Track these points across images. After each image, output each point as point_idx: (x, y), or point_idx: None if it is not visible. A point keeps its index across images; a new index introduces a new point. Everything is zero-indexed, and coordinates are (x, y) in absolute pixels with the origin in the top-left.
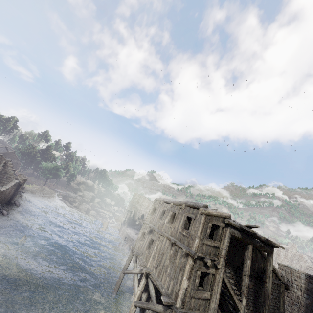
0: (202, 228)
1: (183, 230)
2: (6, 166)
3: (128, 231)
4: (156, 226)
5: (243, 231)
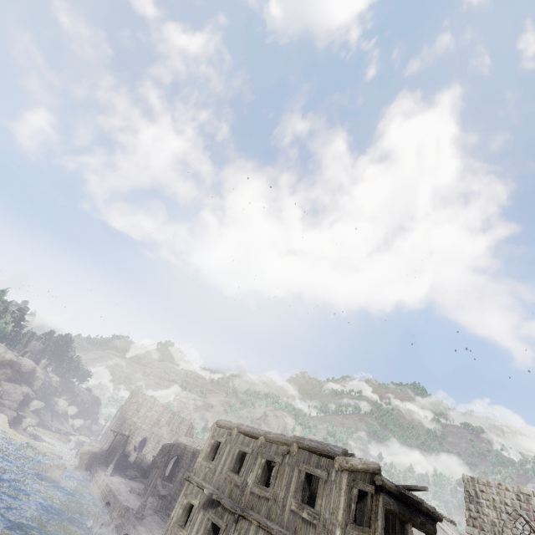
0: (345, 502)
1: (302, 506)
2: None
3: (114, 486)
4: (225, 491)
5: (400, 496)
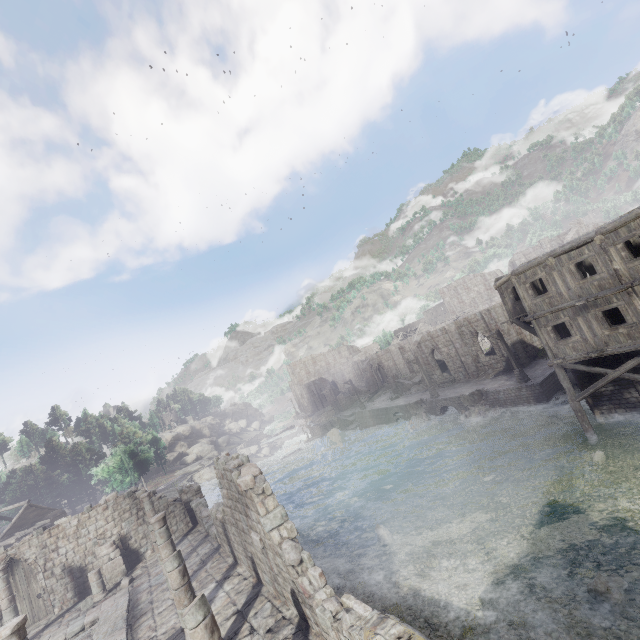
0: None
1: None
2: (140, 504)
3: (383, 406)
4: (591, 292)
5: None
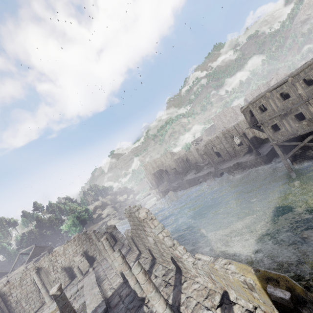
0: None
1: None
2: (90, 236)
3: (192, 177)
4: (288, 107)
5: None
